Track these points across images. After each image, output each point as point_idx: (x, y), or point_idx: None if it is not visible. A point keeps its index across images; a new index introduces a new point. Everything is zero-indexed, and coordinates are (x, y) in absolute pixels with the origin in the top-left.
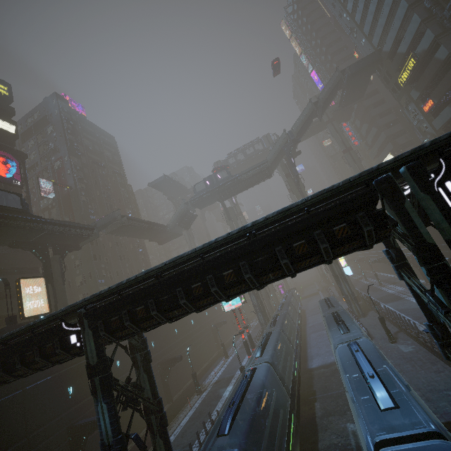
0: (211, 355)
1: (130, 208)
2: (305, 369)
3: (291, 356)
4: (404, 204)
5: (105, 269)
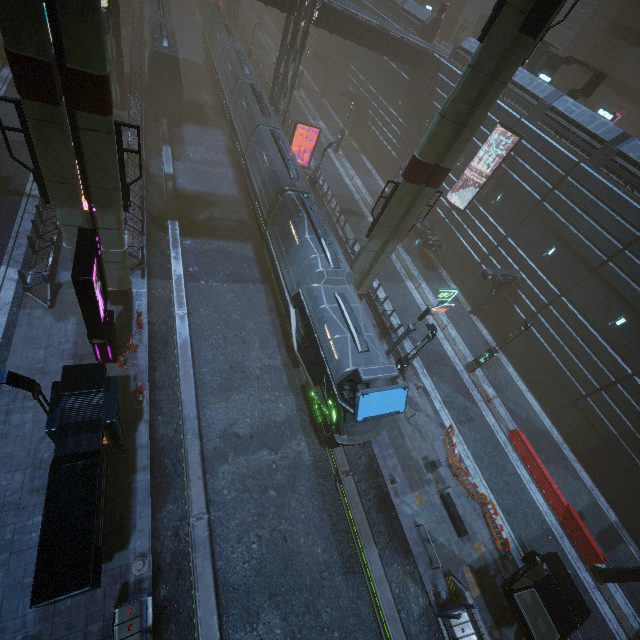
0: None
1: None
2: None
3: None
4: (303, 7)
5: None
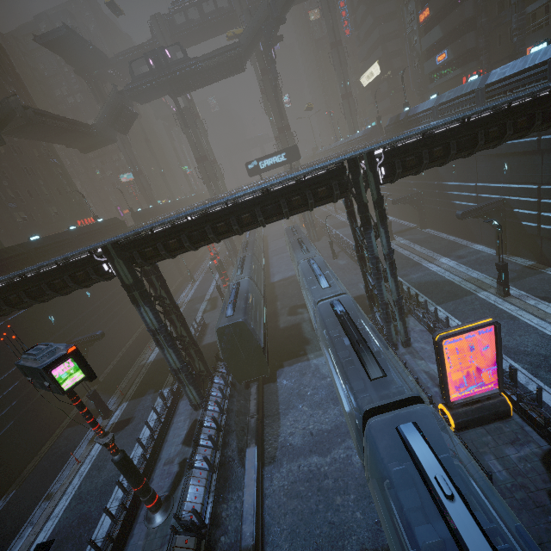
0: (175, 282)
1: (11, 83)
2: (268, 283)
3: (260, 274)
4: (359, 177)
5: (10, 188)
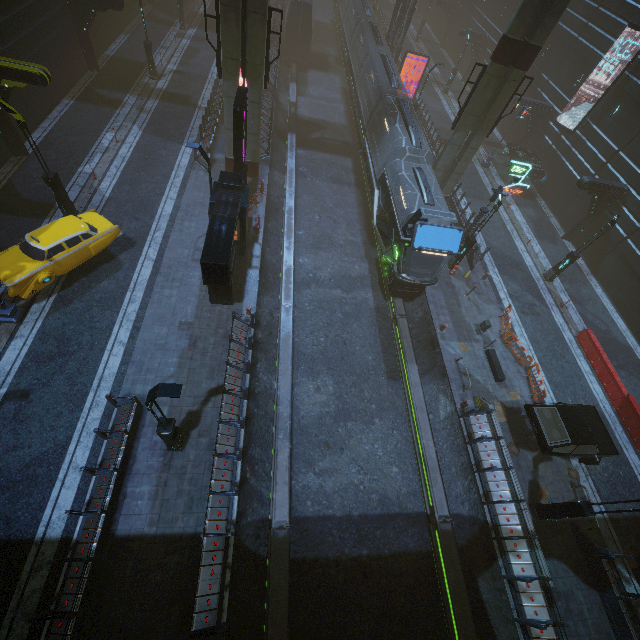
0: None
1: None
2: None
3: None
4: None
5: None
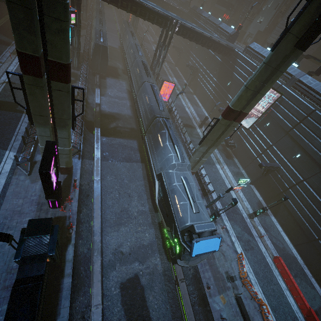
0: None
1: None
2: None
3: None
4: (171, 25)
5: None
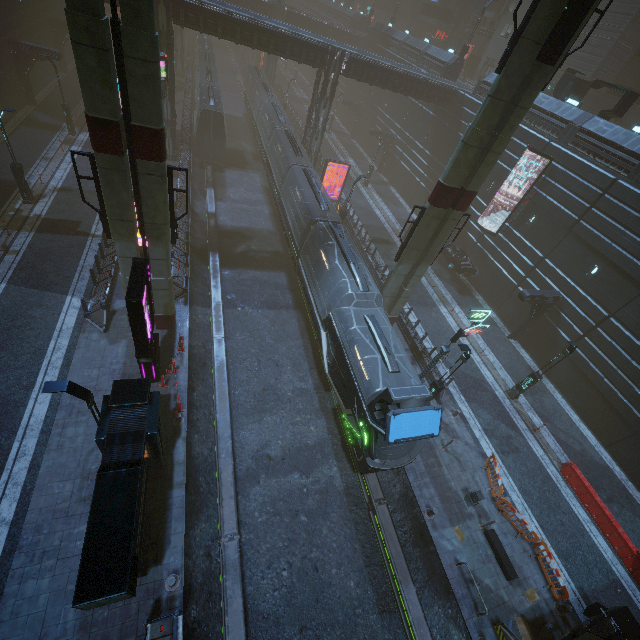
0: None
1: None
2: None
3: None
4: (333, 62)
5: None
